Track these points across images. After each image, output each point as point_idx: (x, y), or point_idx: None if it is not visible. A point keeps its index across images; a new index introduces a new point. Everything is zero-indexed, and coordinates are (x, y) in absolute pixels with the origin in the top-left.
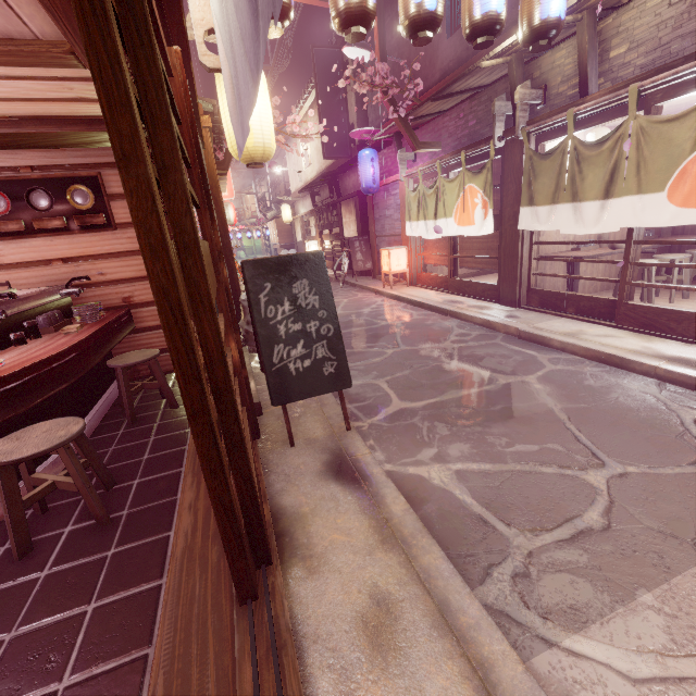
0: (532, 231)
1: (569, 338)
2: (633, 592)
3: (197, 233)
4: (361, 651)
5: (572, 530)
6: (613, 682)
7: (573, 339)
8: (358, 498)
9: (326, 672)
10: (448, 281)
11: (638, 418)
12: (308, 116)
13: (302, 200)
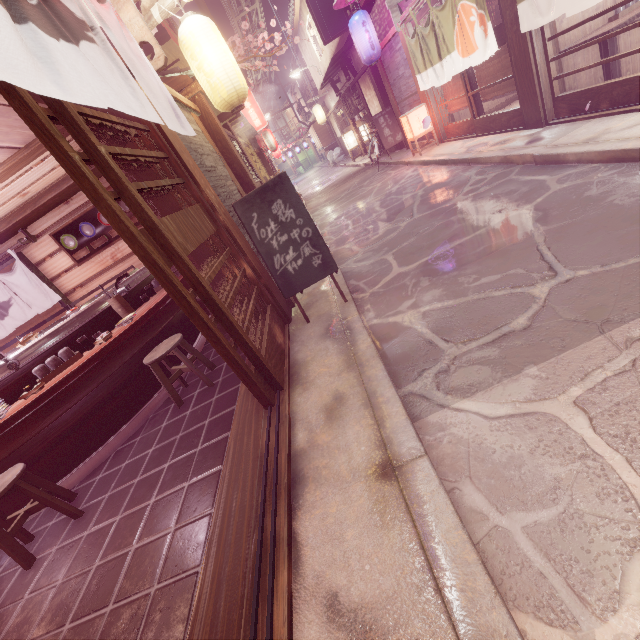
0: (541, 26)
1: (585, 146)
2: (522, 368)
3: (152, 219)
4: (321, 421)
5: (496, 335)
6: (476, 421)
7: (589, 146)
8: (340, 345)
9: (302, 432)
10: (473, 123)
11: (624, 217)
12: (303, 0)
13: (329, 94)
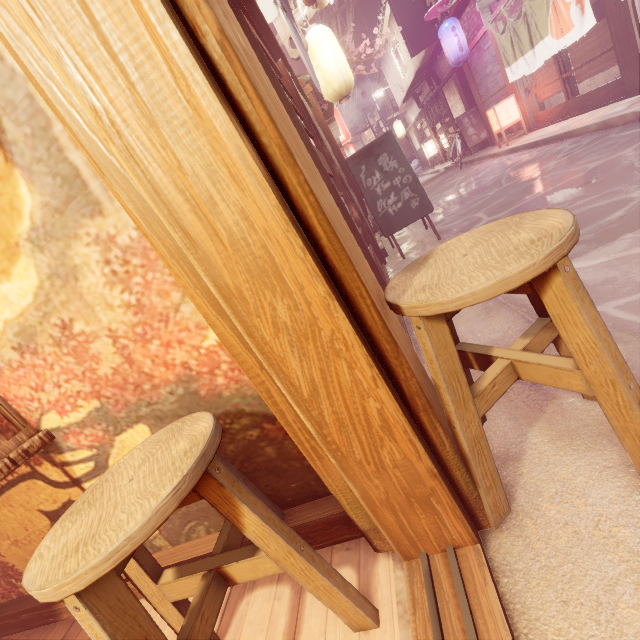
0: None
1: None
2: (617, 237)
3: (308, 138)
4: None
5: (592, 227)
6: None
7: None
8: None
9: None
10: (566, 105)
11: None
12: (391, 25)
13: (410, 109)
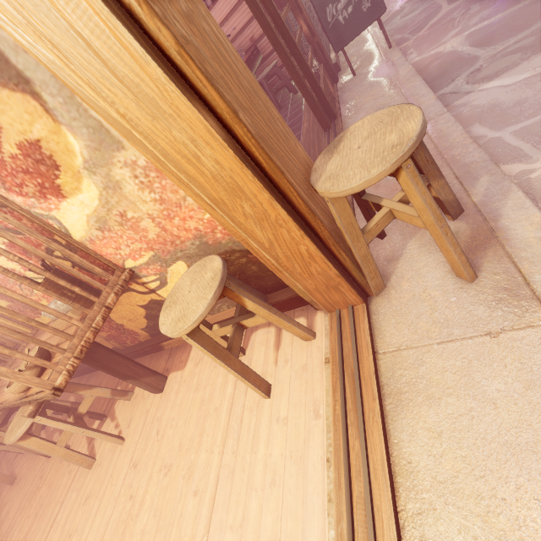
0: None
1: None
2: None
3: None
4: None
5: (538, 26)
6: (495, 92)
7: None
8: (384, 79)
9: None
10: None
11: None
12: None
13: None
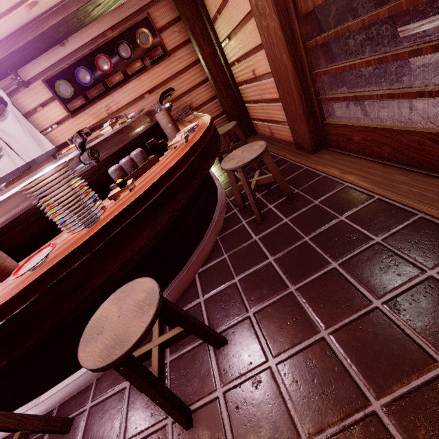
0: None
1: None
2: None
3: None
4: None
5: None
6: None
7: None
8: None
9: None
10: None
11: None
12: None
13: None
